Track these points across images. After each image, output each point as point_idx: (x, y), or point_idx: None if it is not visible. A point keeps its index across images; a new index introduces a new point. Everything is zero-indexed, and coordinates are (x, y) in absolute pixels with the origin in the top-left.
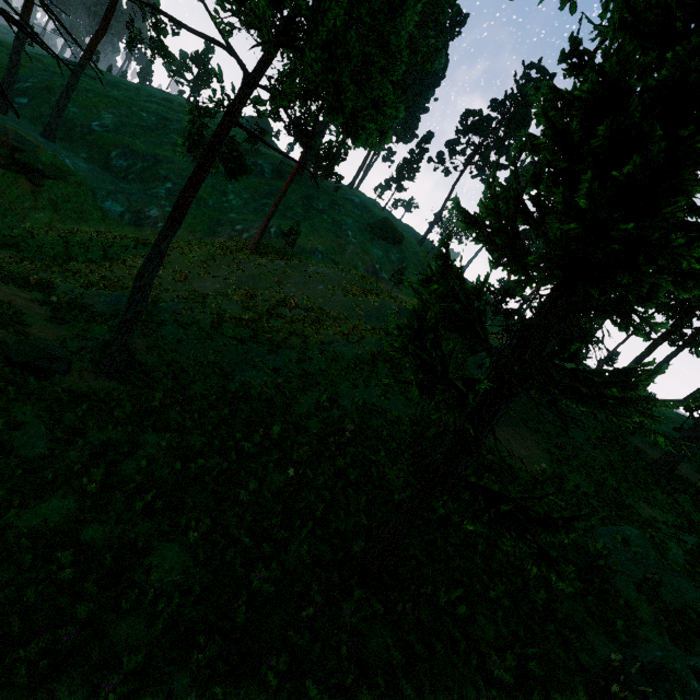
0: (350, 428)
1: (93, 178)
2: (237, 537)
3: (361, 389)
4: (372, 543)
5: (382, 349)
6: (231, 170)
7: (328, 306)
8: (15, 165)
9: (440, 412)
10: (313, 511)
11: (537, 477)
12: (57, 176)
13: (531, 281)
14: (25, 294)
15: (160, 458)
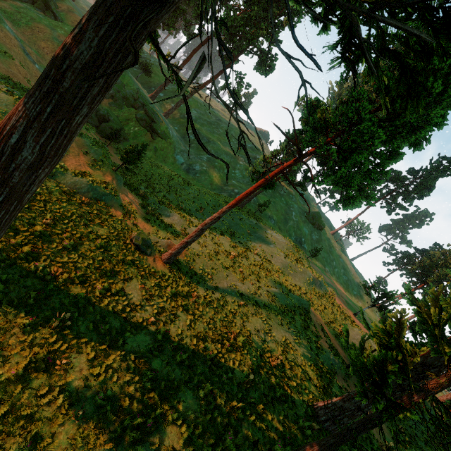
0: (281, 358)
1: (177, 142)
2: (219, 403)
3: (285, 328)
4: (288, 448)
5: (300, 304)
6: (265, 186)
7: (273, 260)
8: (149, 128)
9: (361, 397)
10: (256, 407)
11: (384, 449)
12: (163, 137)
13: (445, 356)
14: (137, 200)
15: (185, 331)
